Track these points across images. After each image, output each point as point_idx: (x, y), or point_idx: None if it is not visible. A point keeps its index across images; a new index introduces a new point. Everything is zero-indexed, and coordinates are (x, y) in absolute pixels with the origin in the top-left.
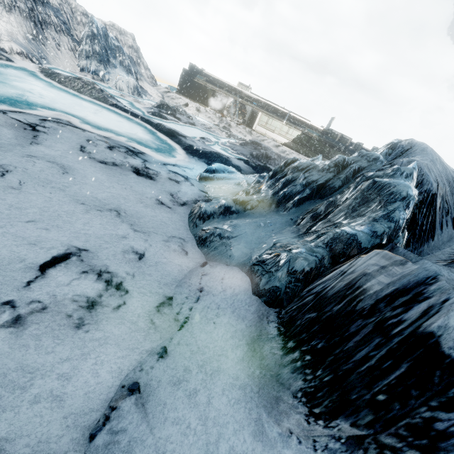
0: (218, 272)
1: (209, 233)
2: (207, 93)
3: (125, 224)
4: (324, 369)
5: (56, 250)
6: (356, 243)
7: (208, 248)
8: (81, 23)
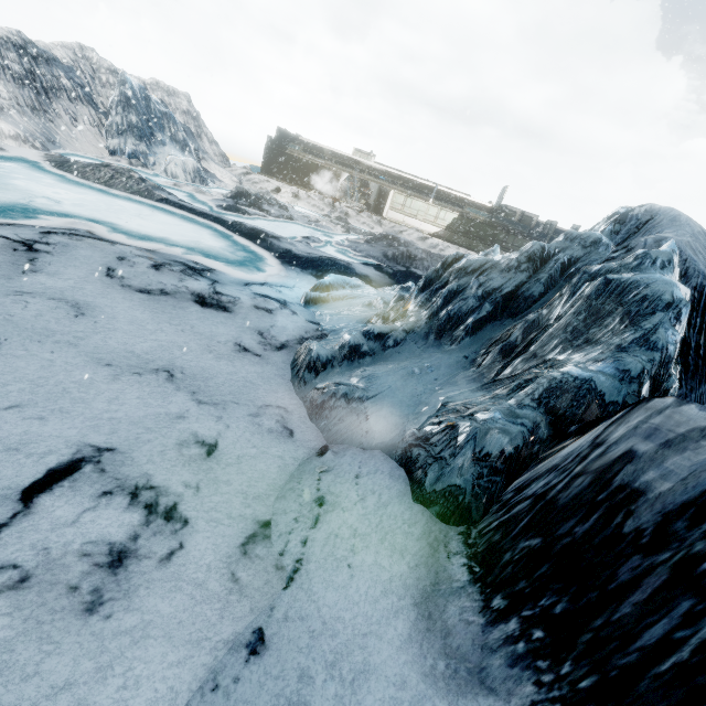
0: (348, 465)
1: (327, 394)
2: (308, 170)
3: (182, 393)
4: (576, 662)
5: (56, 455)
6: (594, 395)
7: (327, 420)
8: (108, 85)
